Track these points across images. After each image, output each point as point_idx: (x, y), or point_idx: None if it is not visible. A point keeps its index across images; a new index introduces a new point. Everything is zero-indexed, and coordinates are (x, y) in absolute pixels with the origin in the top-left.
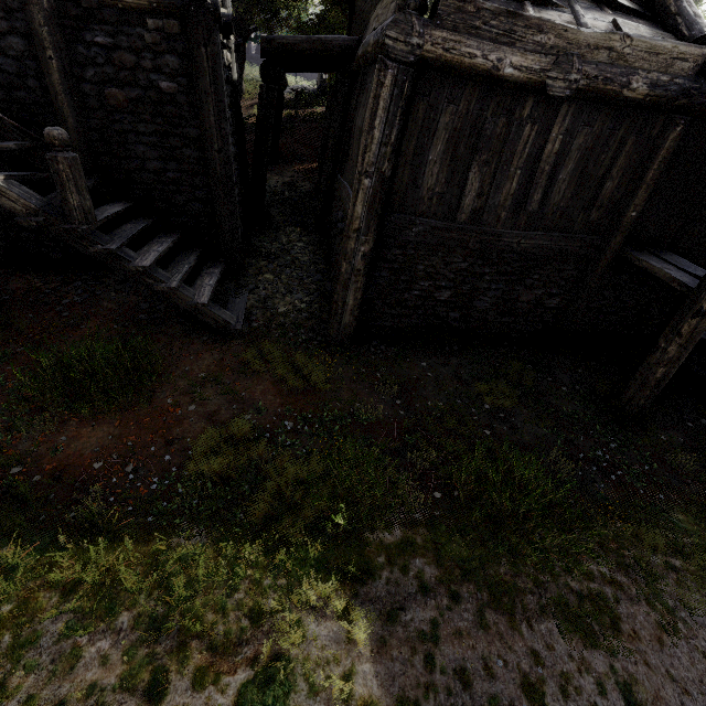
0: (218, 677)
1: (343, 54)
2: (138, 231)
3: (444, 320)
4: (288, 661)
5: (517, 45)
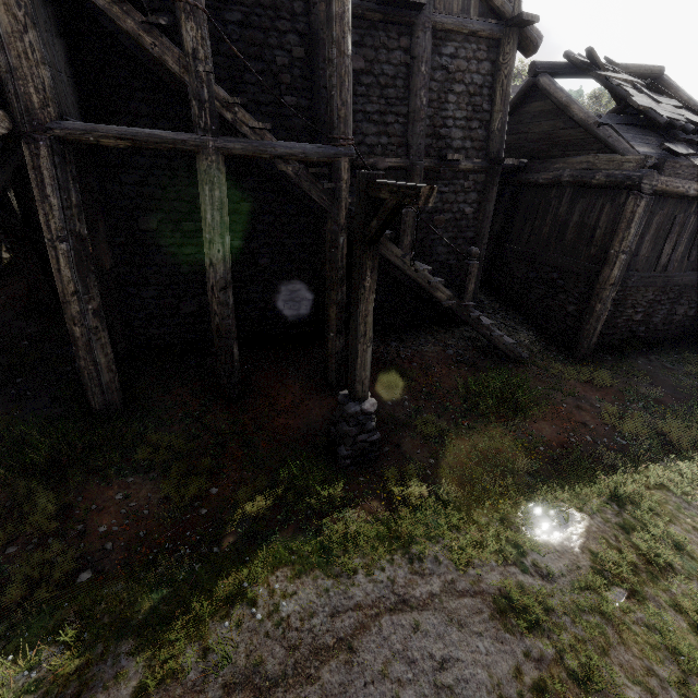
0: None
1: (511, 172)
2: None
3: (633, 333)
4: None
5: (695, 179)
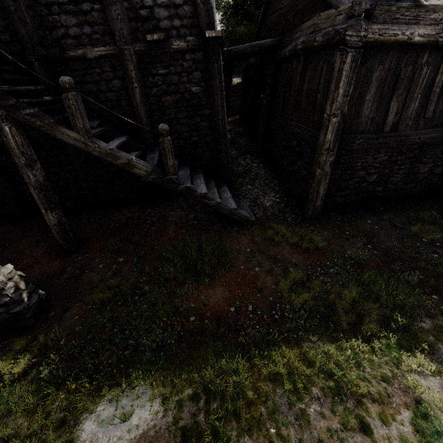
0: (395, 417)
1: (270, 50)
2: (189, 173)
3: (371, 193)
4: (427, 403)
5: (421, 23)
